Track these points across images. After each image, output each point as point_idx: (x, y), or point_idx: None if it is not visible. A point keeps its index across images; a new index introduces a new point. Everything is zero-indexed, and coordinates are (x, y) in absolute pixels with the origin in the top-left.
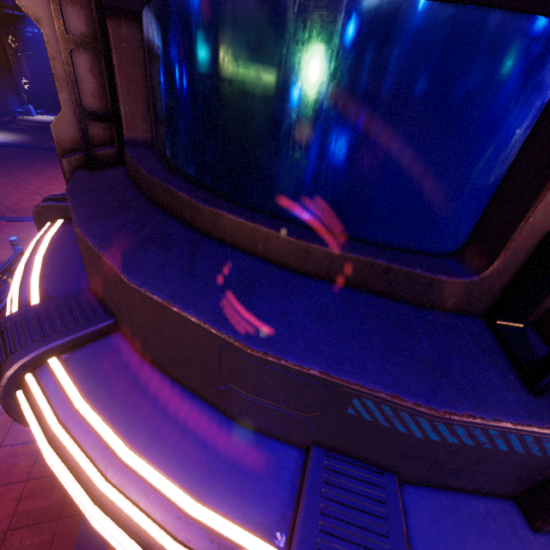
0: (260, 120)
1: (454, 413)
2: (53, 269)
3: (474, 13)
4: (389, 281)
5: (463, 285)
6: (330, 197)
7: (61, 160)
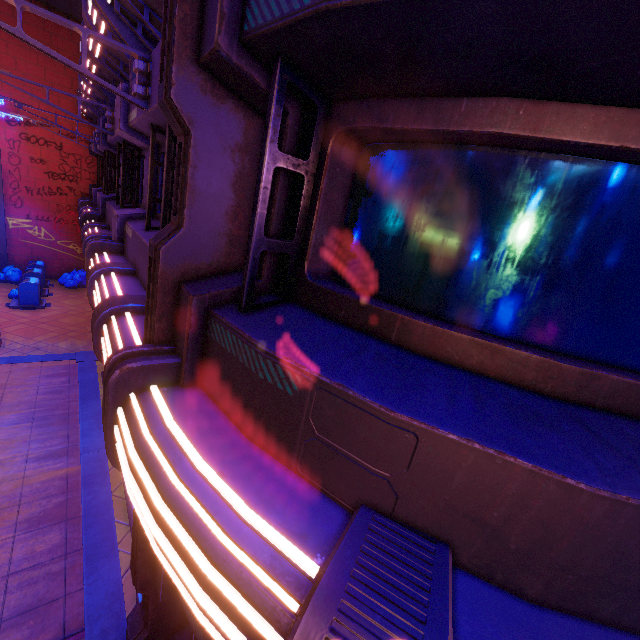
0: (638, 276)
1: None
2: (244, 480)
3: None
4: None
5: None
6: None
7: (191, 298)
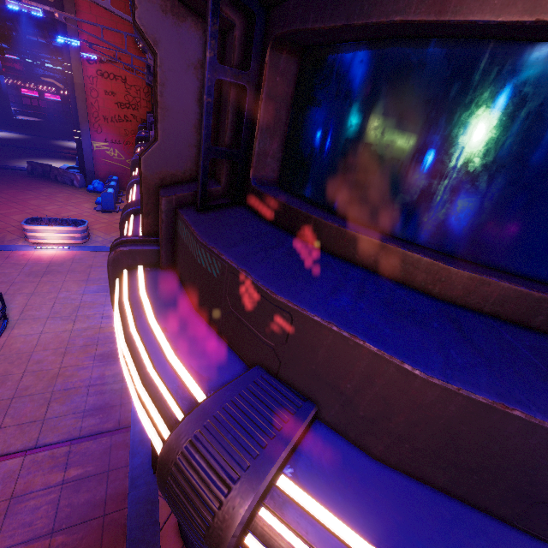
0: None
1: None
2: (179, 336)
3: None
4: None
5: None
6: None
7: (160, 199)
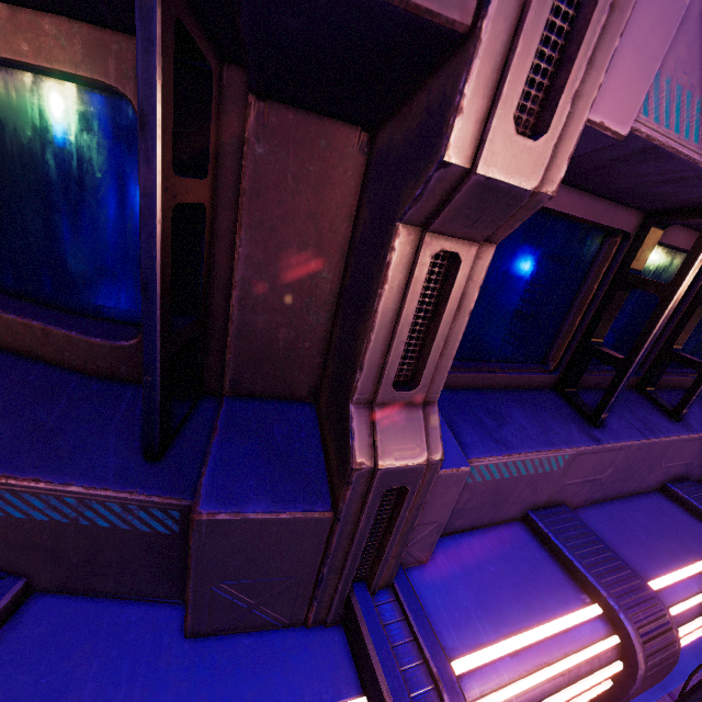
0: None
1: (14, 477)
2: None
3: (51, 83)
4: (54, 346)
5: (125, 350)
6: (6, 255)
7: None
